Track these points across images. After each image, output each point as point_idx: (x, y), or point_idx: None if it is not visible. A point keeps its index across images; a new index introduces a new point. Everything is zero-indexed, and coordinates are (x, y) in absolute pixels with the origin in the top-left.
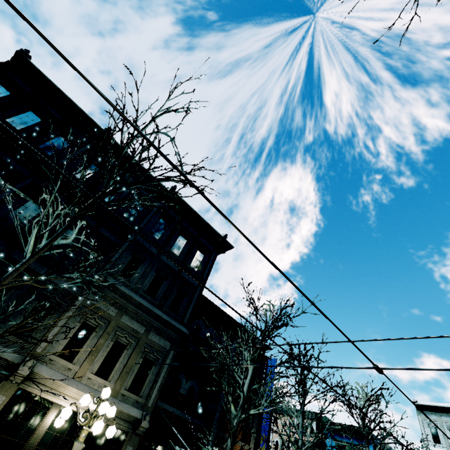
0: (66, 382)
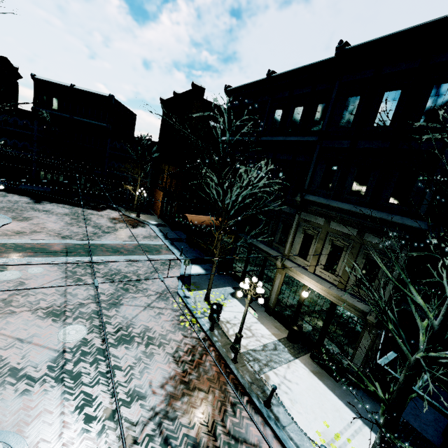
0: (301, 272)
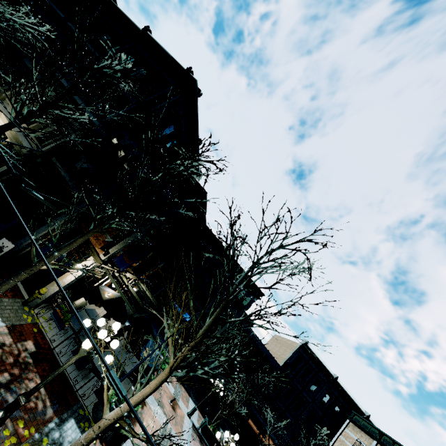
0: (2, 110)
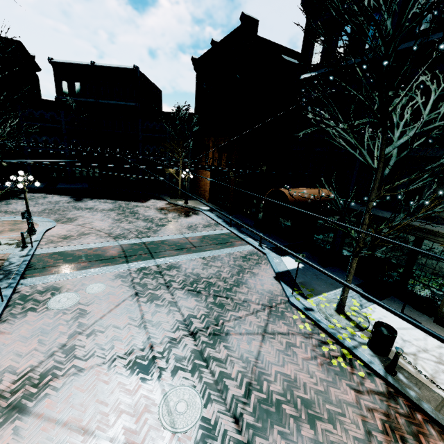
0: None
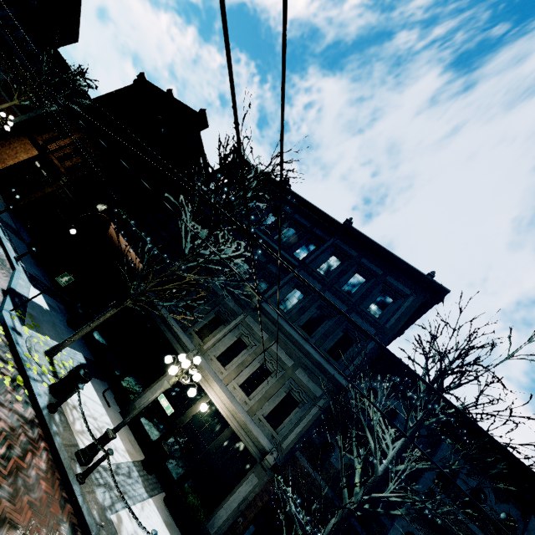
0: (214, 379)
